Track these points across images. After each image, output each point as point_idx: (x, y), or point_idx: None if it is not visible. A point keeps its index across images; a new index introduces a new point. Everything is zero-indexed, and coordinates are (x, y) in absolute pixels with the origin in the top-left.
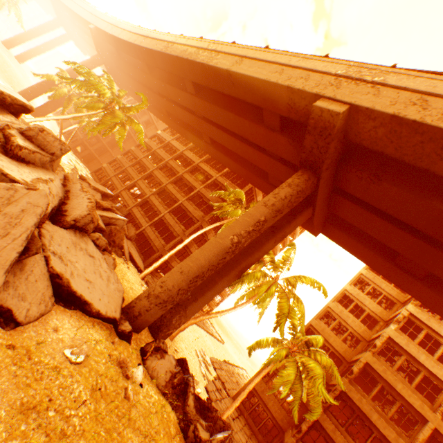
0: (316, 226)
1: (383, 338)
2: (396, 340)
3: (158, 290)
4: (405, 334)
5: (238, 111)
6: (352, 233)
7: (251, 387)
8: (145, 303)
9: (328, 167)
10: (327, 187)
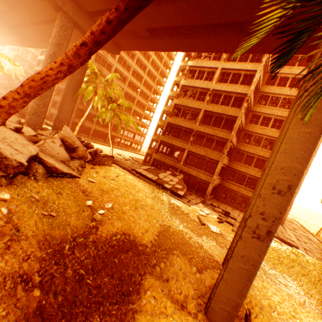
0: (109, 47)
1: (180, 88)
2: (185, 84)
3: (29, 110)
4: (190, 79)
5: (30, 3)
6: (124, 37)
7: (110, 136)
8: (28, 117)
9: (64, 3)
10: (83, 17)
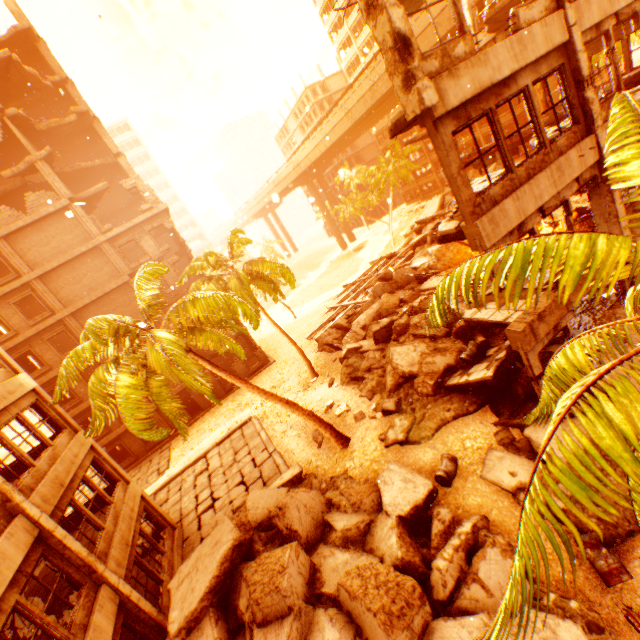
0: None
1: None
2: None
3: None
4: None
5: None
6: None
7: None
8: None
9: None
10: None
